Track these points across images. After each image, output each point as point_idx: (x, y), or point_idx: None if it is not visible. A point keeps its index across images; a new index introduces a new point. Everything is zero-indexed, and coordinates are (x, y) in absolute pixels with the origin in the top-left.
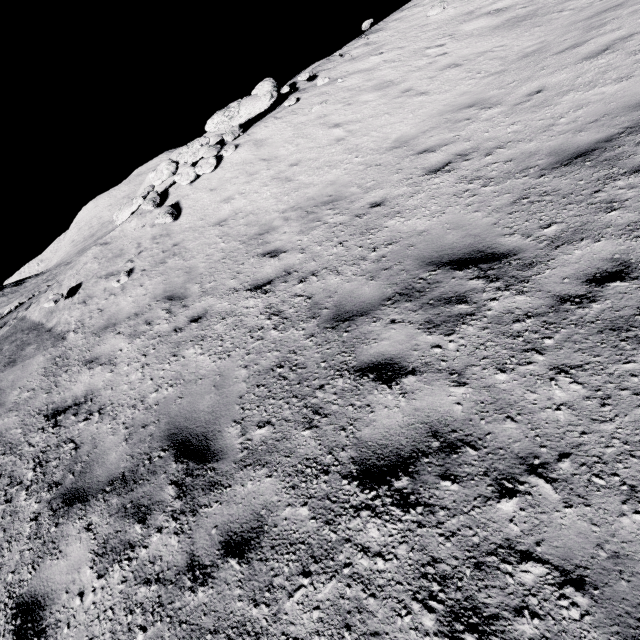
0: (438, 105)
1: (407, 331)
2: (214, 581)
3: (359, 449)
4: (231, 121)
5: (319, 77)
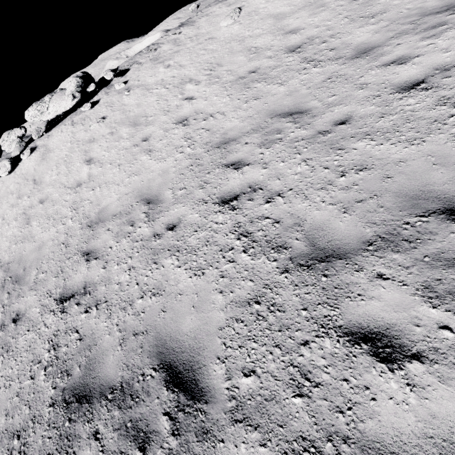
0: (146, 177)
1: None
2: None
3: None
4: (41, 116)
5: (127, 73)
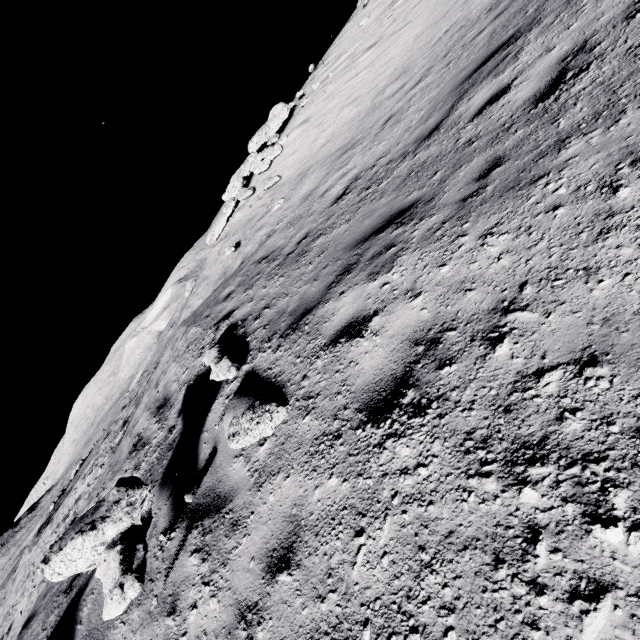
0: (425, 16)
1: None
2: None
3: None
4: (267, 135)
5: (307, 93)
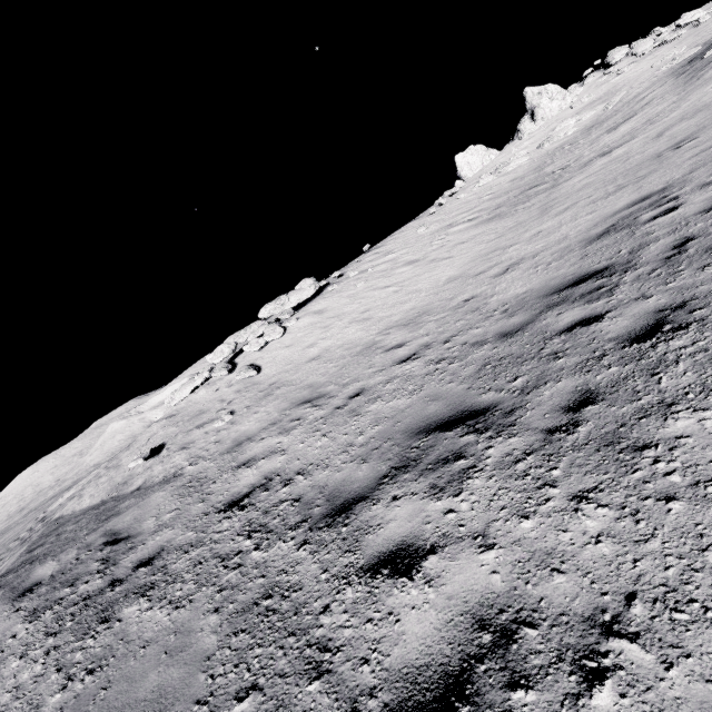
0: (466, 259)
1: (577, 309)
2: (585, 420)
3: (616, 340)
4: (283, 306)
5: (346, 274)
